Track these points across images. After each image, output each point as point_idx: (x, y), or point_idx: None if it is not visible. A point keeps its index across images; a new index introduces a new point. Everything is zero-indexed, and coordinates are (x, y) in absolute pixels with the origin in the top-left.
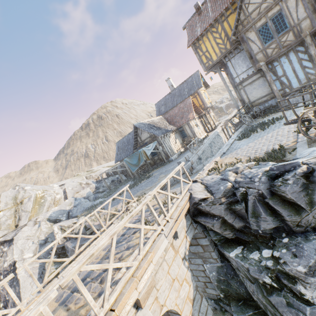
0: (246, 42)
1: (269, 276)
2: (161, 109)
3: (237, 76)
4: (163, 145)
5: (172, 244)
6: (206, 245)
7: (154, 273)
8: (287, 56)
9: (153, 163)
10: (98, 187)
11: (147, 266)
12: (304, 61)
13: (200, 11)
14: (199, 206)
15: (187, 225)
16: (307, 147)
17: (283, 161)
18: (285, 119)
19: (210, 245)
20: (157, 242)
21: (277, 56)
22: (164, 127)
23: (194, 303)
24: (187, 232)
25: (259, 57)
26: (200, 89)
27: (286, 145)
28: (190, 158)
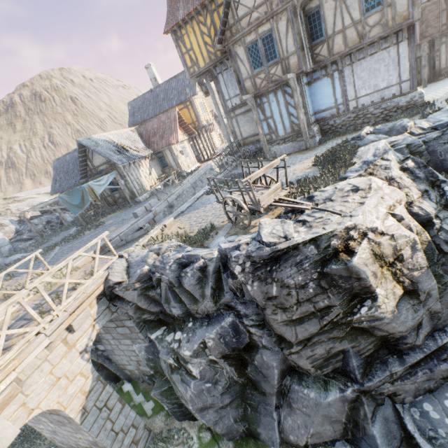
0: (234, 58)
1: (173, 358)
2: (136, 115)
3: (230, 99)
4: (126, 178)
5: (64, 340)
6: (132, 327)
7: (25, 379)
8: (275, 94)
9: (113, 202)
10: (20, 232)
11: (5, 377)
12: (290, 107)
13: None
14: (114, 290)
15: (99, 312)
16: (227, 233)
17: (202, 246)
18: (216, 197)
19: (136, 326)
20: (29, 346)
21: (266, 91)
22: (133, 149)
23: (91, 394)
24: (97, 319)
25: (248, 85)
26: (195, 97)
27: (222, 222)
28: (153, 208)
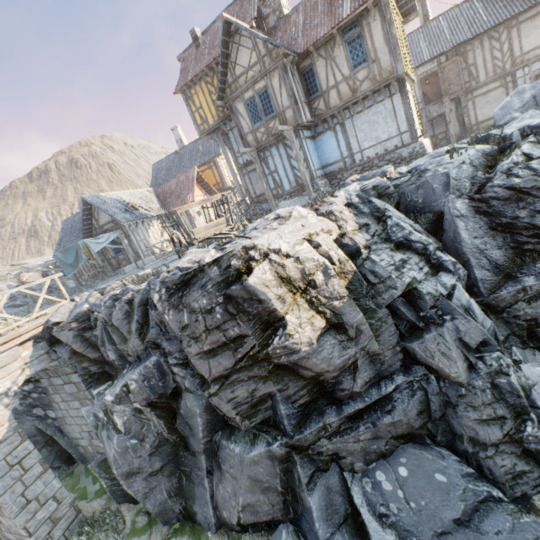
0: (235, 114)
1: (103, 410)
2: (159, 176)
3: (241, 155)
4: (131, 238)
5: None
6: (78, 382)
7: None
8: (277, 148)
9: (117, 265)
10: (14, 297)
11: None
12: (293, 160)
13: (198, 43)
14: (52, 332)
15: (34, 356)
16: None
17: None
18: (169, 236)
19: (83, 382)
20: None
21: (268, 144)
22: (145, 209)
23: (2, 445)
24: (29, 364)
25: (250, 139)
26: (220, 157)
27: None
28: (146, 265)
